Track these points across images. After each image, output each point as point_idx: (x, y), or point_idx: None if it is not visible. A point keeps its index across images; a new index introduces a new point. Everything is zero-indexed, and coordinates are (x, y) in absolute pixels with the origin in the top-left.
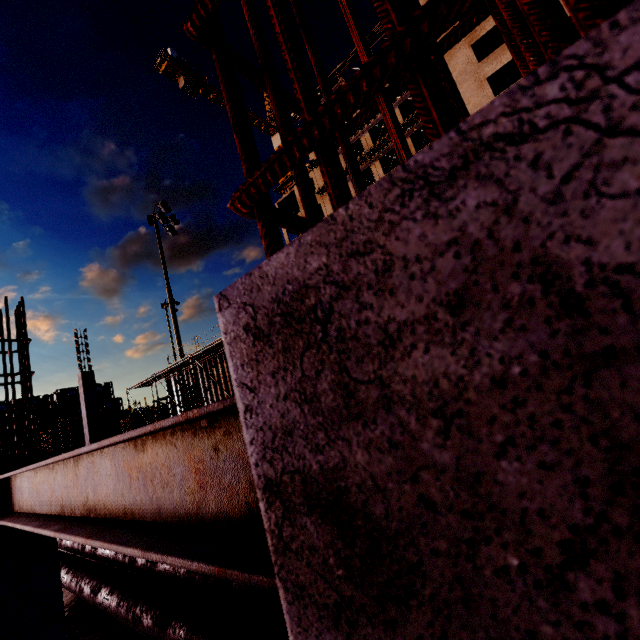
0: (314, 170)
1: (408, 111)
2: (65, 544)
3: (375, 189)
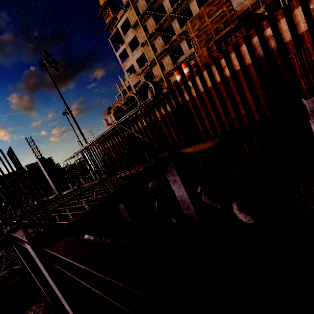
0: (127, 11)
1: None
2: None
3: None
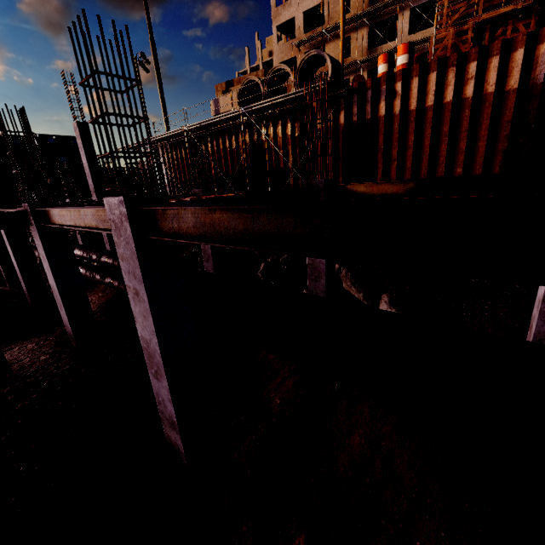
0: None
1: None
2: (104, 262)
3: None
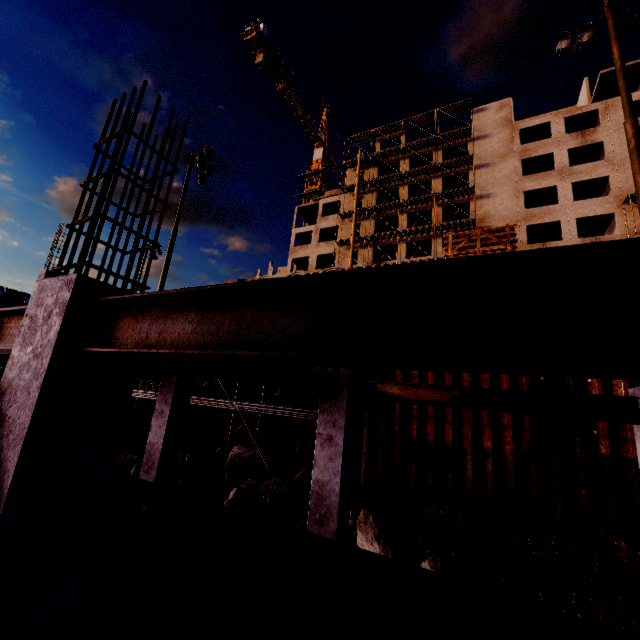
0: (345, 194)
1: (448, 186)
2: None
3: None
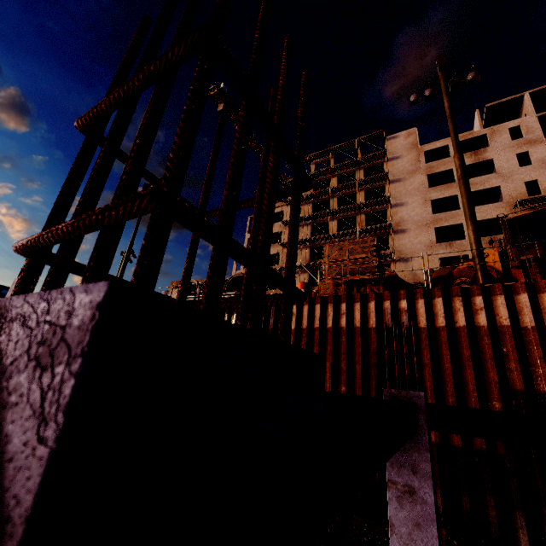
0: (288, 206)
1: (370, 197)
2: None
3: (2, 301)
